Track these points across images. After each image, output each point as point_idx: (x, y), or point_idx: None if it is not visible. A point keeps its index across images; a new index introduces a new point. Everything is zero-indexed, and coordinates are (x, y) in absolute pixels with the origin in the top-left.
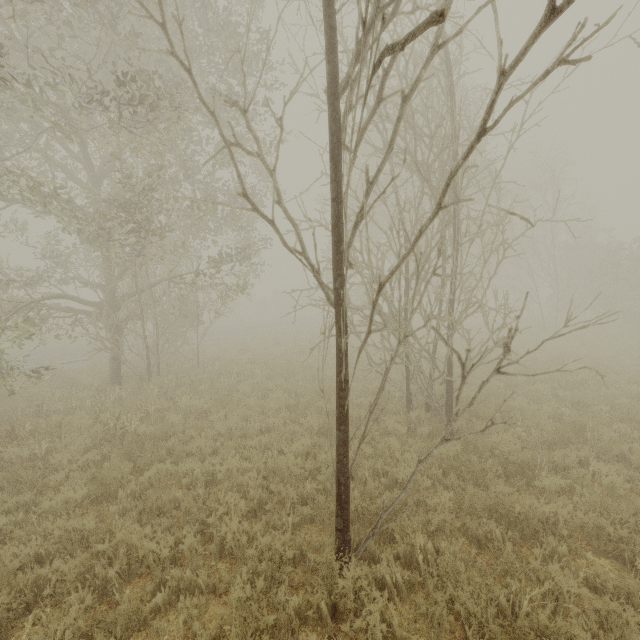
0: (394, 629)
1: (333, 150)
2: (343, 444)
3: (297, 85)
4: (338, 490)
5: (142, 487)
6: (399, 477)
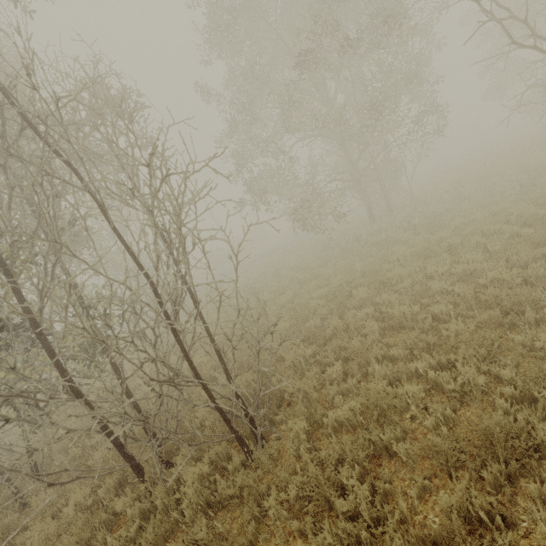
0: None
1: None
2: None
3: None
4: None
5: (453, 228)
6: None
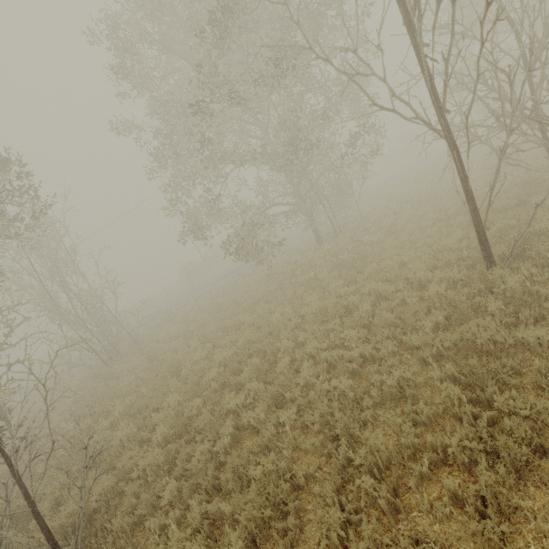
0: (528, 289)
1: (418, 54)
2: (474, 211)
3: (382, 19)
4: (478, 236)
5: (366, 276)
6: (541, 231)
